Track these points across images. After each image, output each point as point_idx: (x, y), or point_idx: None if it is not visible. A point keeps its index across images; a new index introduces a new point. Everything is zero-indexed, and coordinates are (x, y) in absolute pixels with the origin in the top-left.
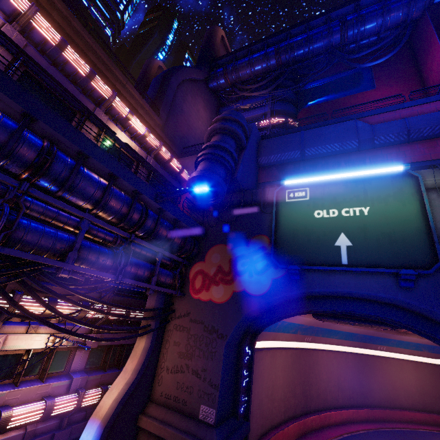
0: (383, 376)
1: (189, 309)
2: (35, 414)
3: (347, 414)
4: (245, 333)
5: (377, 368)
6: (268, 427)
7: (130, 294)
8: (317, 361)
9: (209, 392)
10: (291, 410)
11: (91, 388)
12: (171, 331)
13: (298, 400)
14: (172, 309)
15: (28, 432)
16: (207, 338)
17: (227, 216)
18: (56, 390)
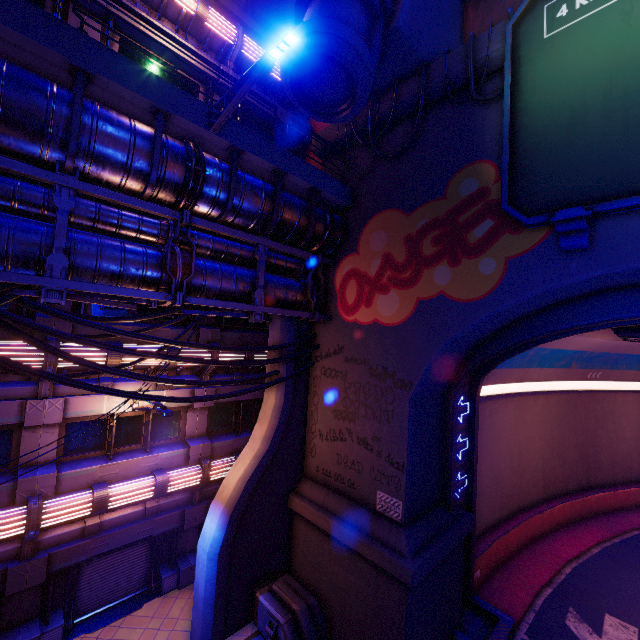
0: None
1: (341, 342)
2: (143, 492)
3: None
4: (455, 376)
5: None
6: (513, 509)
7: (254, 327)
8: (614, 410)
9: (388, 474)
10: (556, 485)
11: (221, 457)
12: (318, 378)
13: (570, 470)
14: (316, 344)
15: (148, 508)
16: (377, 388)
17: (392, 147)
18: (169, 461)
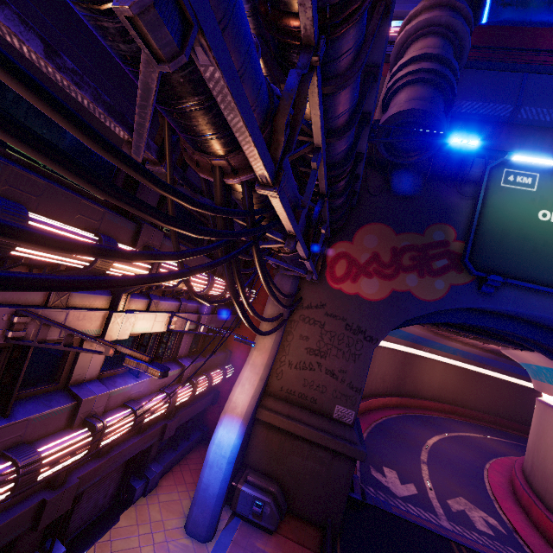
0: (418, 372)
1: (324, 300)
2: (161, 409)
3: (383, 401)
4: None
5: (415, 366)
6: None
7: None
8: (375, 356)
9: (348, 394)
10: None
11: (196, 376)
12: (296, 322)
13: None
14: (298, 296)
15: (144, 424)
16: (350, 338)
17: (395, 184)
18: (170, 380)
